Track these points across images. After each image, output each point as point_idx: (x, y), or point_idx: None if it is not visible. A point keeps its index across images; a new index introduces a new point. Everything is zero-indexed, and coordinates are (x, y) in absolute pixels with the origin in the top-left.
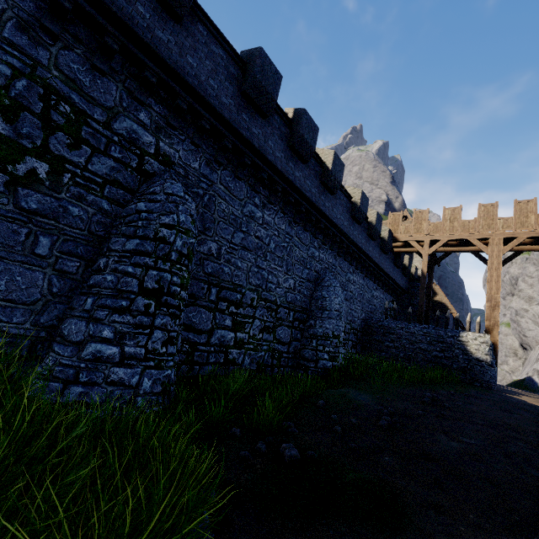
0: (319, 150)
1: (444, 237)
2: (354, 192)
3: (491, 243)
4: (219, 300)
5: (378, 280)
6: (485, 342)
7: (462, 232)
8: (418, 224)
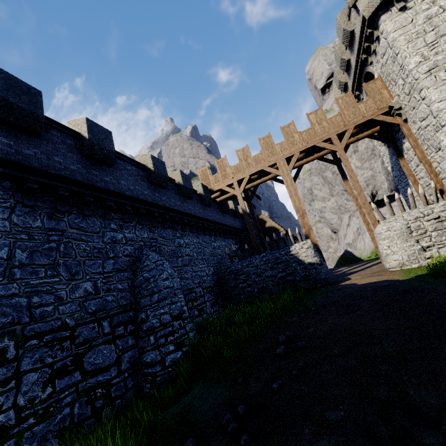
0: (71, 122)
1: (246, 175)
2: (144, 159)
3: (279, 166)
4: None
5: (214, 232)
6: (309, 247)
7: (257, 165)
8: (223, 171)
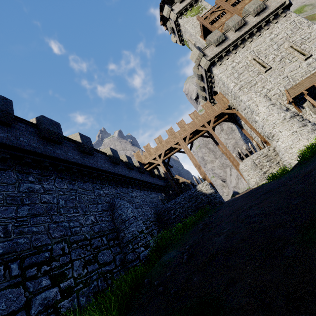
0: (70, 136)
1: (162, 151)
2: (106, 150)
3: (180, 143)
4: (25, 270)
5: (149, 188)
6: (207, 184)
7: (167, 145)
8: (149, 151)
